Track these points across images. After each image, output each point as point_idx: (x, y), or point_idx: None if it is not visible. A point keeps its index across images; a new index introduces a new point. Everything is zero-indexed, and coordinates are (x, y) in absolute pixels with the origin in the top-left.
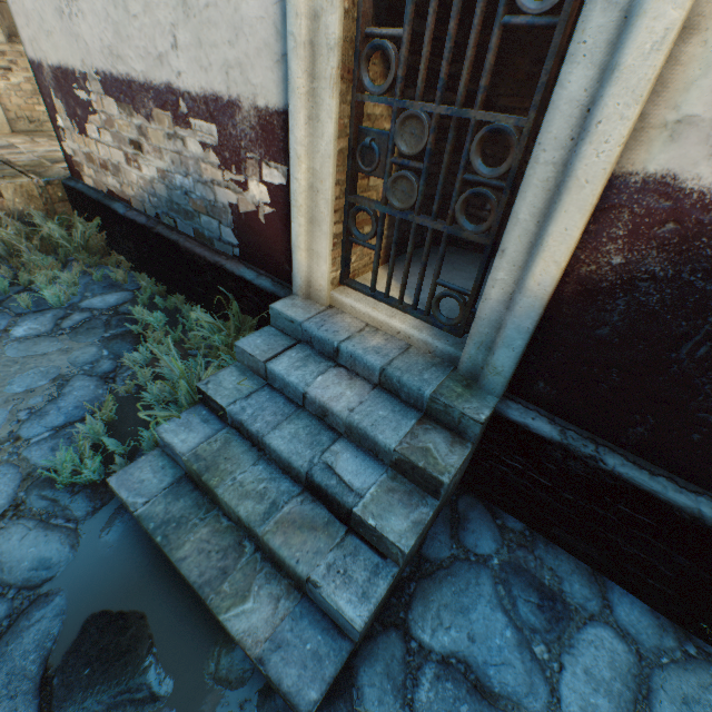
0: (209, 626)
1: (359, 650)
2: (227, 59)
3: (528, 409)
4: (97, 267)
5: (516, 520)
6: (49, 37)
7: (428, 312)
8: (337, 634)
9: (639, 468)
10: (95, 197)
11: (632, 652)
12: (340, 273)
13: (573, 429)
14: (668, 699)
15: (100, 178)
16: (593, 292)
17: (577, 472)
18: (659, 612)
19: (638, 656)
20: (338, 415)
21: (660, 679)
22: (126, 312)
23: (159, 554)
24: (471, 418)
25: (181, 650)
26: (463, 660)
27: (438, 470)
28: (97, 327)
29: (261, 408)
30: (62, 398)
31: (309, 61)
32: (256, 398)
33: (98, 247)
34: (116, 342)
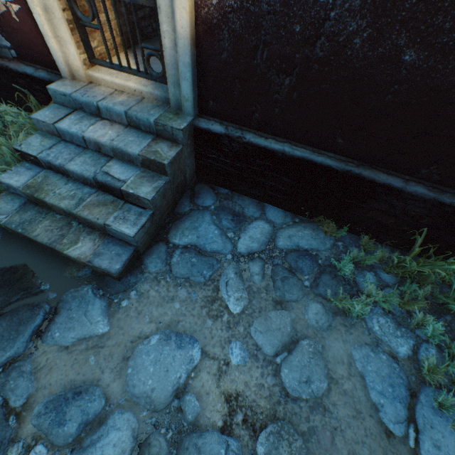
0: (64, 261)
1: (144, 253)
2: None
3: (210, 121)
4: None
5: (225, 189)
6: None
7: (147, 71)
8: (128, 245)
9: (260, 137)
10: None
11: (271, 226)
12: (87, 54)
13: (232, 126)
14: (282, 238)
15: None
16: (212, 28)
17: (237, 149)
18: (286, 211)
19: (273, 227)
20: (105, 145)
21: (281, 232)
22: None
23: (26, 241)
24: (176, 129)
25: (51, 272)
26: (194, 245)
27: (162, 159)
28: None
29: (61, 153)
30: None
31: None
32: (56, 148)
33: None
34: None
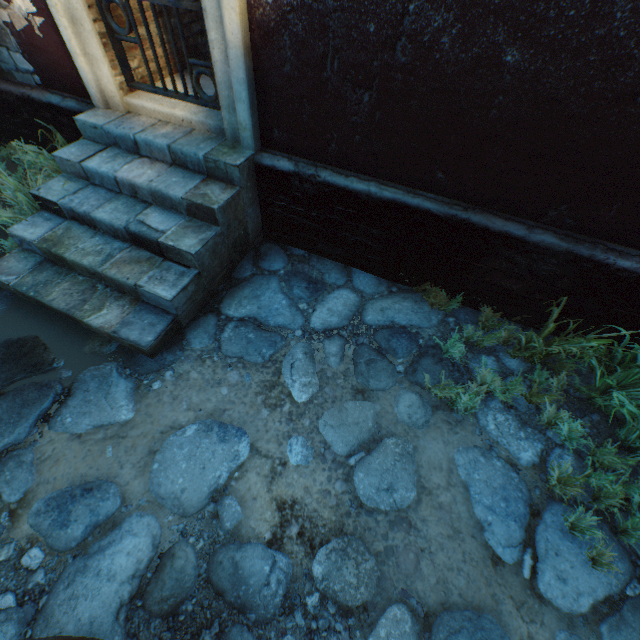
0: (84, 333)
1: (188, 326)
2: None
3: (276, 156)
4: None
5: (300, 250)
6: None
7: (197, 95)
8: (165, 314)
9: (340, 176)
10: None
11: (358, 297)
12: (124, 76)
13: (303, 162)
14: (372, 311)
15: None
16: (270, 34)
17: (311, 192)
18: (381, 277)
19: (361, 298)
20: (142, 187)
21: (371, 304)
22: None
23: (40, 308)
24: (231, 166)
25: (67, 346)
26: (253, 317)
27: (212, 203)
28: None
29: (87, 199)
30: None
31: None
32: (82, 193)
33: None
34: None
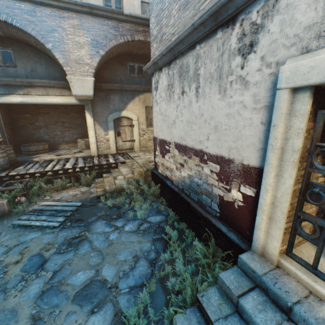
0: None
1: None
2: (230, 146)
3: None
4: (154, 202)
5: None
6: (162, 132)
7: None
8: None
9: None
10: (160, 177)
11: None
12: (286, 248)
13: None
14: None
15: (164, 171)
16: None
17: None
18: None
19: None
20: None
21: None
22: (162, 226)
23: None
24: None
25: None
26: None
27: None
28: (151, 232)
29: None
30: (135, 269)
31: (279, 154)
32: (231, 321)
33: (156, 194)
34: (157, 242)
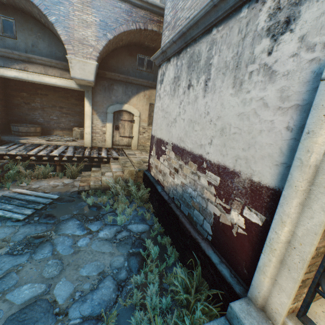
0: None
1: None
2: (238, 154)
3: None
4: (141, 207)
5: None
6: (160, 130)
7: None
8: None
9: None
10: (152, 180)
11: None
12: (299, 309)
13: None
14: None
15: (156, 174)
16: None
17: None
18: None
19: None
20: None
21: None
22: (143, 238)
23: None
24: None
25: None
26: None
27: None
28: (128, 243)
29: None
30: (96, 291)
31: (310, 174)
32: None
33: (144, 198)
34: (132, 257)
